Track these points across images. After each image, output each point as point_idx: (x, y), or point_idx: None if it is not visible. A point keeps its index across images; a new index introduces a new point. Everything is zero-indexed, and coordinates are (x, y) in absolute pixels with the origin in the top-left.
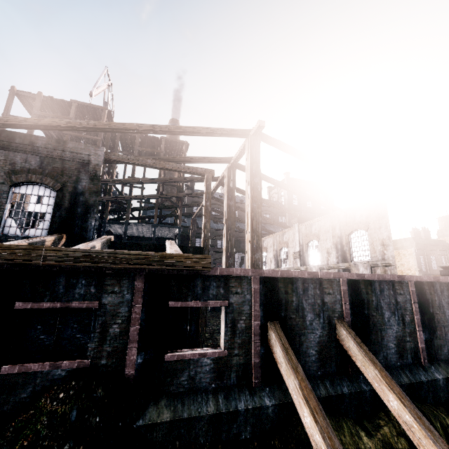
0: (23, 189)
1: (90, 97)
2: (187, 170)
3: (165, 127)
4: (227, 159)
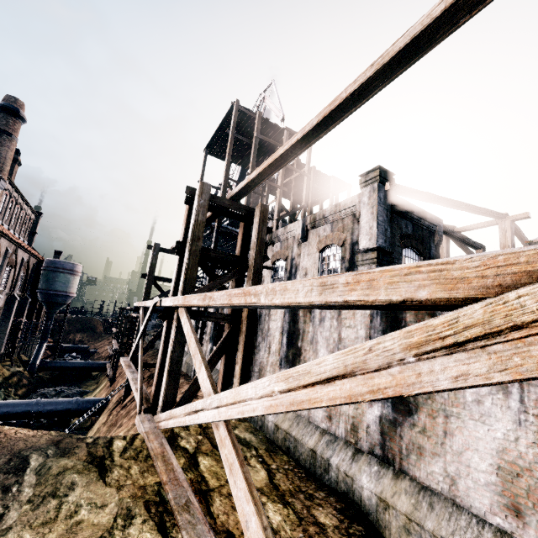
0: (403, 251)
1: (284, 122)
2: (474, 244)
3: (473, 207)
4: (452, 228)
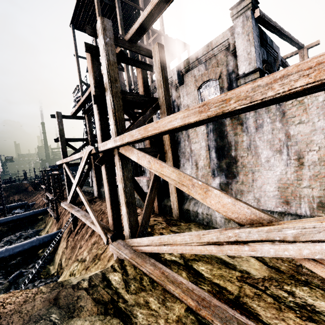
0: None
1: None
2: None
3: (293, 37)
4: None
